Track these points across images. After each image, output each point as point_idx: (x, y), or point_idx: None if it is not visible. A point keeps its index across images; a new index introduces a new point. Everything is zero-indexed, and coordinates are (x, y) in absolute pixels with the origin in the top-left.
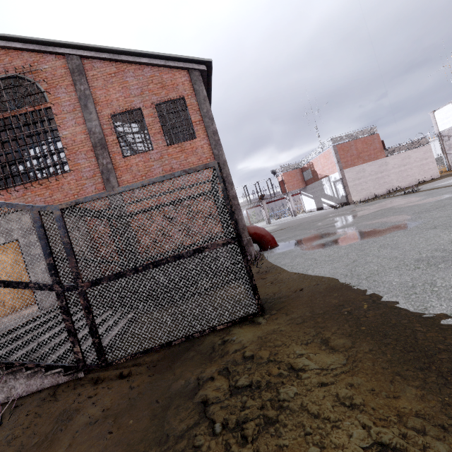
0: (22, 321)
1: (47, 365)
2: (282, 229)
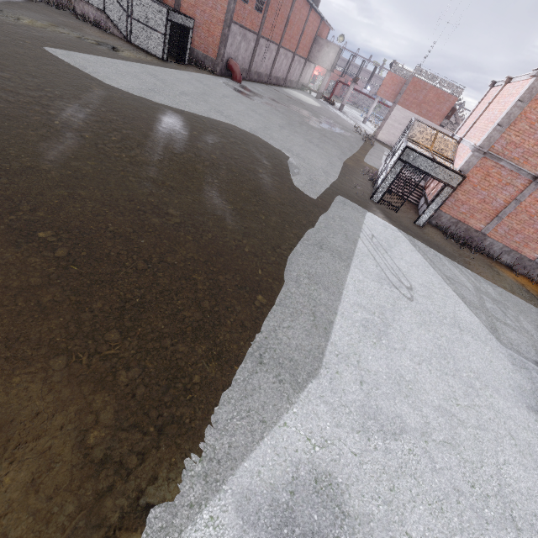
0: (119, 16)
1: (121, 32)
2: (297, 101)
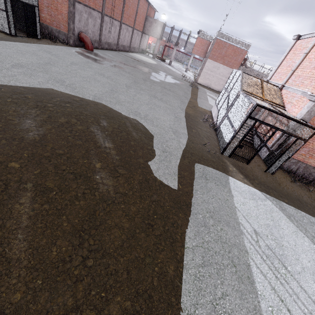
0: None
1: None
2: (140, 61)
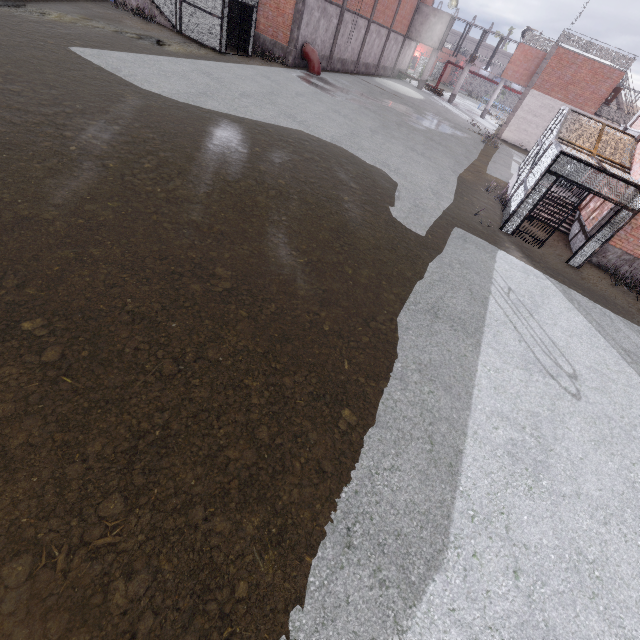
0: None
1: (169, 20)
2: (393, 94)
